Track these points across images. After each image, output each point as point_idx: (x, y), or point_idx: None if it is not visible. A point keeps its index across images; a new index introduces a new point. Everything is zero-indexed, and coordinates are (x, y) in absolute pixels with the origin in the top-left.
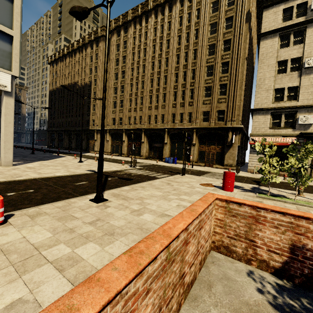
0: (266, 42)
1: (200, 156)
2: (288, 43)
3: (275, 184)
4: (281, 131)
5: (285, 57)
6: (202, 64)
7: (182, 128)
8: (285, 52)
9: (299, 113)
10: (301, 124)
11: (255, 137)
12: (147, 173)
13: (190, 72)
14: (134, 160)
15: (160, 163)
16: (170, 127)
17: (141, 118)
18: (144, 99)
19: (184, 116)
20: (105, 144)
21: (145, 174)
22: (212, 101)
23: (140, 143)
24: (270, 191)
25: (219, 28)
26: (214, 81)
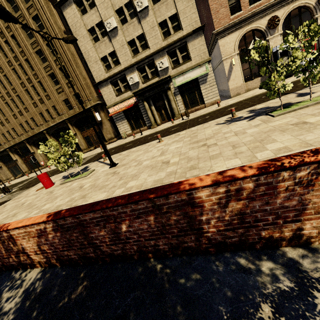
0: (68, 12)
1: (87, 141)
2: (85, 8)
3: (116, 149)
4: (125, 95)
5: (91, 25)
6: (30, 51)
7: (55, 124)
8: (88, 18)
9: (127, 75)
10: (133, 84)
11: (111, 108)
12: (11, 196)
13: (24, 63)
14: (2, 188)
15: (54, 167)
16: (45, 128)
17: (15, 130)
18: (1, 109)
19: (50, 112)
20: (1, 172)
21: (4, 201)
22: (63, 88)
23: (33, 154)
24: (88, 168)
25: (18, 3)
26: (52, 66)
